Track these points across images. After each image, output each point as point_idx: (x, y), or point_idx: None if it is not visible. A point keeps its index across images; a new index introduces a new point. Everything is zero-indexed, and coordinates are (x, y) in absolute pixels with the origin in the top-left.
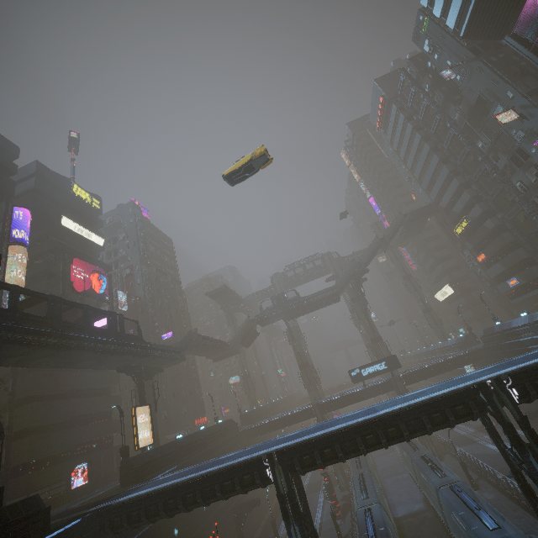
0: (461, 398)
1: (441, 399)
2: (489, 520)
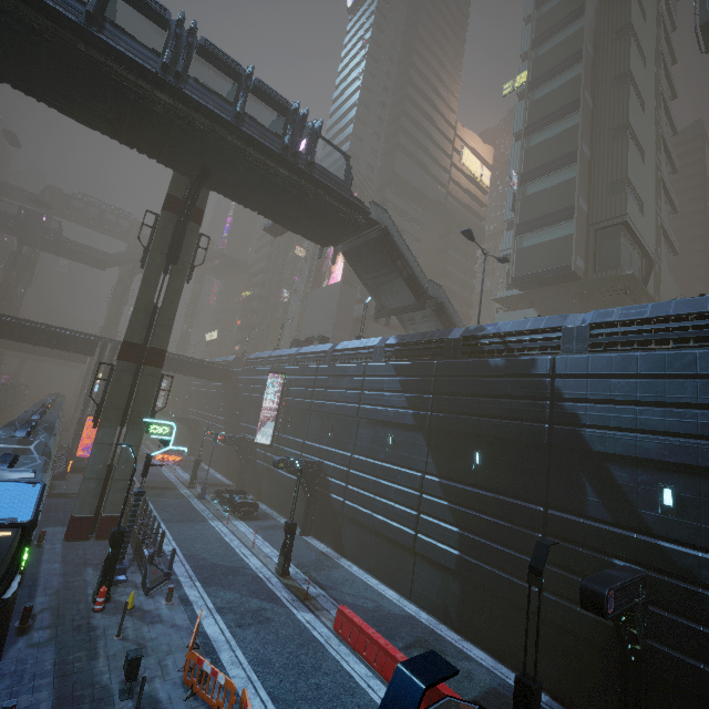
0: (86, 340)
1: (74, 335)
2: (51, 401)
